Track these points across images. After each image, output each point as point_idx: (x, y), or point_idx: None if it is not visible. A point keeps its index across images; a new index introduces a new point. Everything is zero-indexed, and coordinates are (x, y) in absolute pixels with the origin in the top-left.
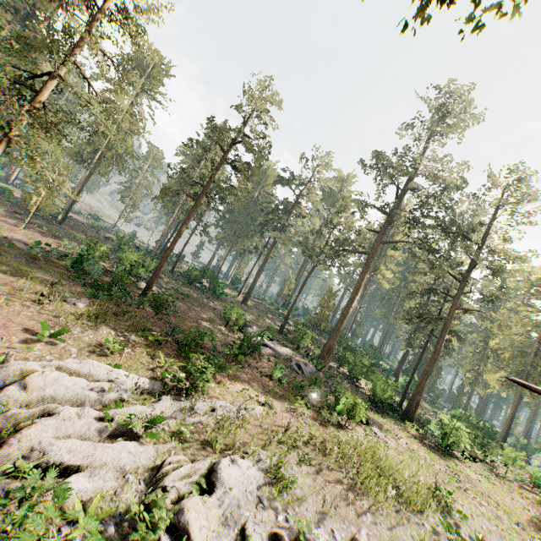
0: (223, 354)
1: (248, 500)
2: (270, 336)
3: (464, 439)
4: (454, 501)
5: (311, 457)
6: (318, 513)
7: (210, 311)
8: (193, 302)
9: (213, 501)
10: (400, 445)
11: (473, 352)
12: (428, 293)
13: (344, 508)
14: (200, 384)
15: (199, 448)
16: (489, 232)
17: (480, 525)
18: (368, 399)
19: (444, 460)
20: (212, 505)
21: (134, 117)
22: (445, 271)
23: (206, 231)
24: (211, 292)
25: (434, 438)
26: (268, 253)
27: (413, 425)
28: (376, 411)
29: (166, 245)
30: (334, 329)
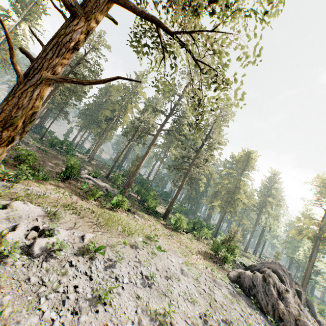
0: (54, 176)
1: (29, 218)
2: (95, 176)
3: (184, 224)
4: (159, 240)
5: (81, 213)
6: (70, 227)
7: (59, 161)
8: (49, 155)
9: (3, 211)
10: (147, 223)
11: (212, 193)
12: (183, 158)
13: (87, 229)
14: (21, 176)
15: (9, 200)
16: (212, 130)
17: (167, 247)
18: (143, 208)
19: (171, 231)
20: (1, 212)
21: (18, 36)
22: (188, 146)
23: (65, 116)
24: (66, 152)
25: (172, 225)
26: (106, 134)
27: (163, 219)
28: (146, 213)
29: (40, 124)
30: (132, 173)
